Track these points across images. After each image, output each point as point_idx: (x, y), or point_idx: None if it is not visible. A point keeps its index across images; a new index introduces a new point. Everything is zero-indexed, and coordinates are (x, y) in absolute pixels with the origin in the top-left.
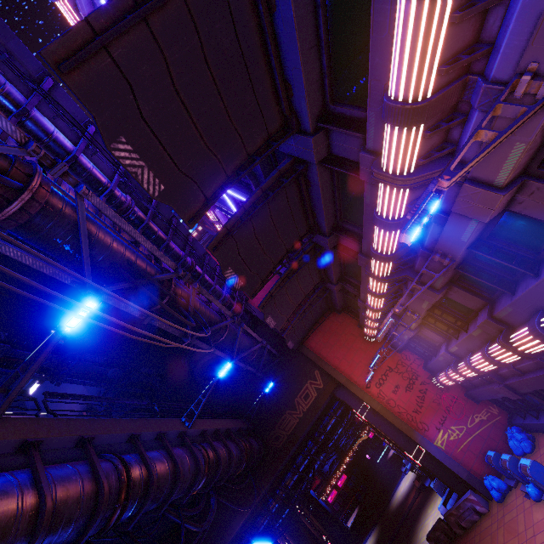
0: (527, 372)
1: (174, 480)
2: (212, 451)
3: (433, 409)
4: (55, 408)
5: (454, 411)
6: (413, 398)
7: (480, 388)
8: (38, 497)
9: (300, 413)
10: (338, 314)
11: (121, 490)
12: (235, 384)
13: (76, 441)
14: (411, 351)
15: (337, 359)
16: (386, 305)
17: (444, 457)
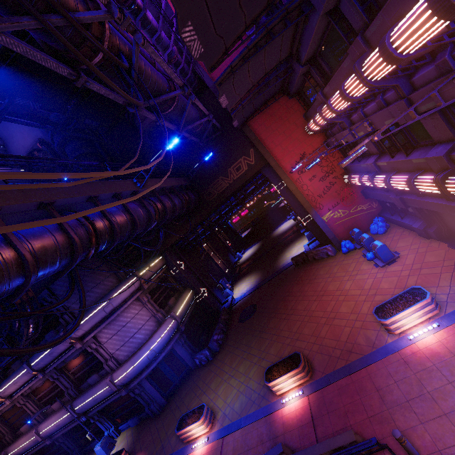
0: (427, 196)
1: (133, 227)
2: (160, 205)
3: (332, 197)
4: (7, 135)
5: (346, 201)
6: (322, 187)
7: (377, 192)
8: (18, 255)
9: (230, 180)
10: (289, 99)
11: (91, 239)
12: (177, 147)
13: (37, 205)
14: (339, 150)
15: (273, 144)
16: (347, 108)
17: (324, 226)
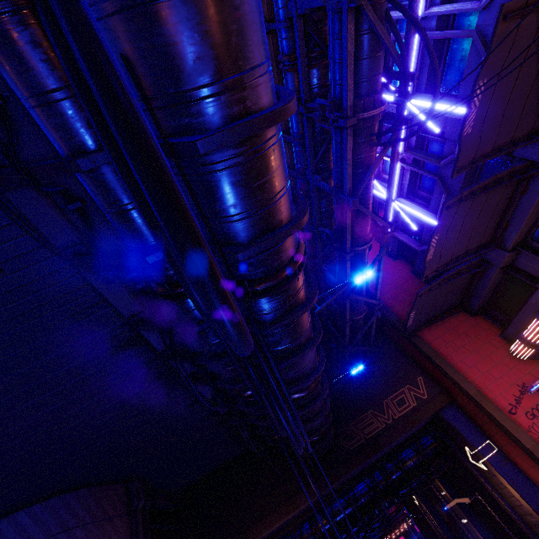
0: None
1: (309, 335)
2: None
3: None
4: None
5: None
6: None
7: None
8: (278, 91)
9: (388, 418)
10: (470, 316)
11: (299, 247)
12: None
13: None
14: None
15: (463, 363)
16: None
17: None
